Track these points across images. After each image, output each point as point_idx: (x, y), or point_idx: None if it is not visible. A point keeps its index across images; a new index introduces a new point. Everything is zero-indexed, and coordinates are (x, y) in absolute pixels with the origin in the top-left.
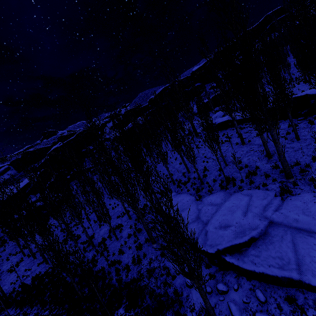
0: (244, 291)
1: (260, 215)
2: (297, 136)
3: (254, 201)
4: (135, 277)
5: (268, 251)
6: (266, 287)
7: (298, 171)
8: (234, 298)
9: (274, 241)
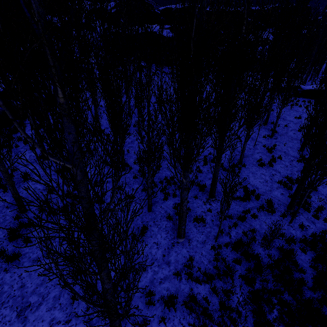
0: None
1: None
2: None
3: None
4: None
5: None
6: None
7: None
8: None
9: None
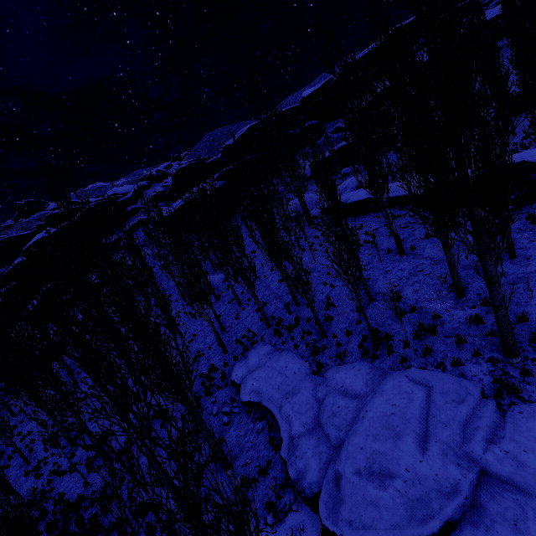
0: None
1: (458, 451)
2: (512, 250)
3: (438, 406)
4: None
5: None
6: None
7: (527, 338)
8: None
9: None
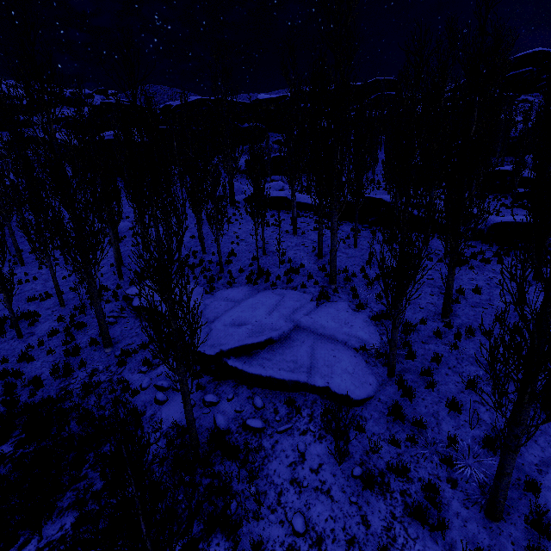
0: (240, 400)
1: (288, 317)
2: (356, 242)
3: (285, 302)
4: (52, 395)
5: (283, 354)
6: (268, 394)
7: (344, 279)
8: (225, 409)
9: (293, 346)
